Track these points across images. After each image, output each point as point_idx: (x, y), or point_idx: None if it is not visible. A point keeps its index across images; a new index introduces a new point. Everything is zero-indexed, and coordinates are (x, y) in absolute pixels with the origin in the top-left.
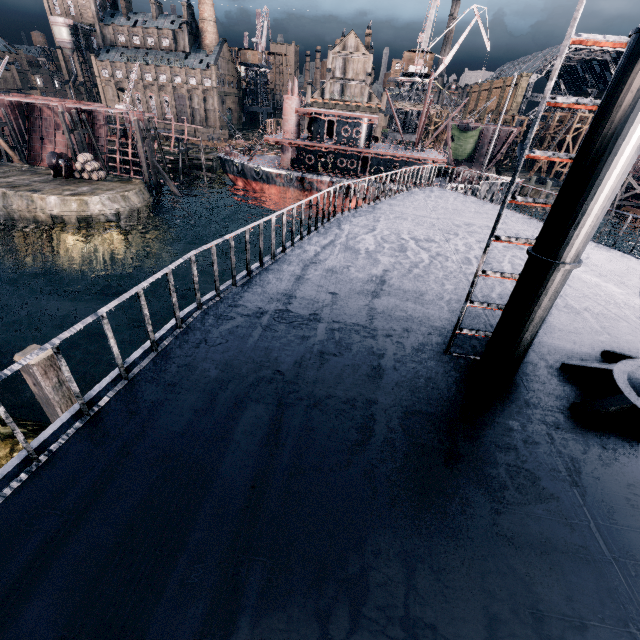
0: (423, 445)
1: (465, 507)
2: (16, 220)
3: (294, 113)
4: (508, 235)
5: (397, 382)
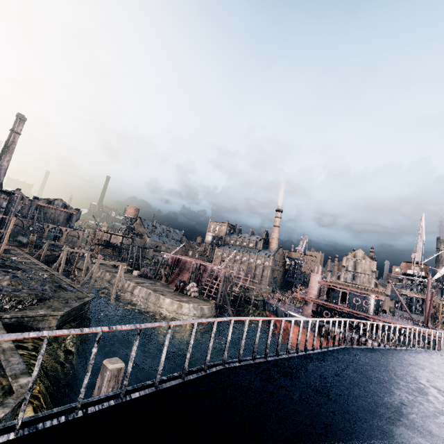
0: None
1: None
2: (146, 307)
3: (317, 283)
4: None
5: None
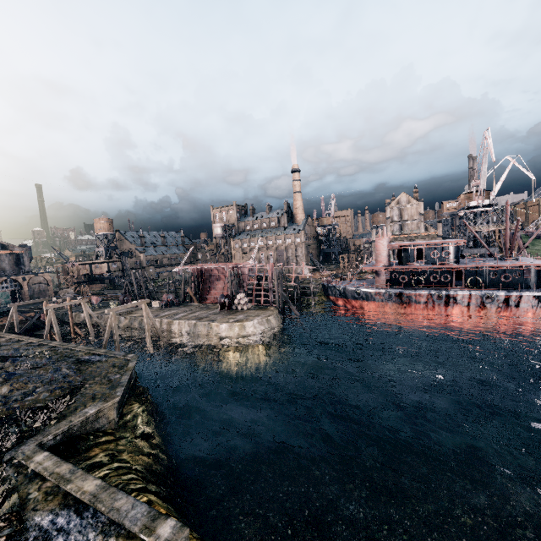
0: None
1: None
2: (197, 341)
3: (386, 248)
4: None
5: None
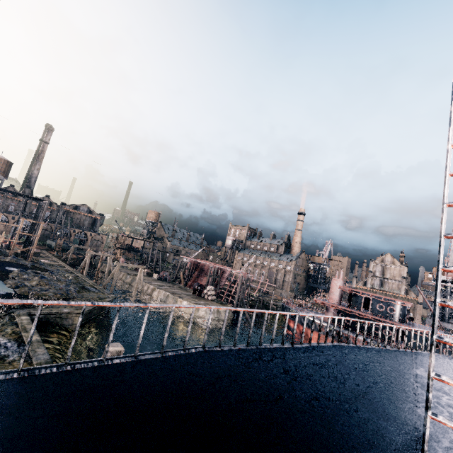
0: None
1: None
2: (164, 309)
3: (338, 288)
4: None
5: None
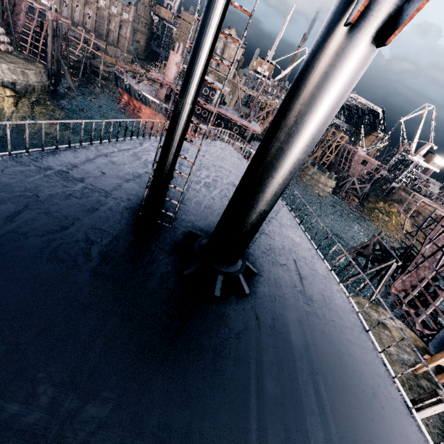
0: (89, 239)
1: (87, 260)
2: None
3: (174, 65)
4: (236, 178)
5: (100, 216)
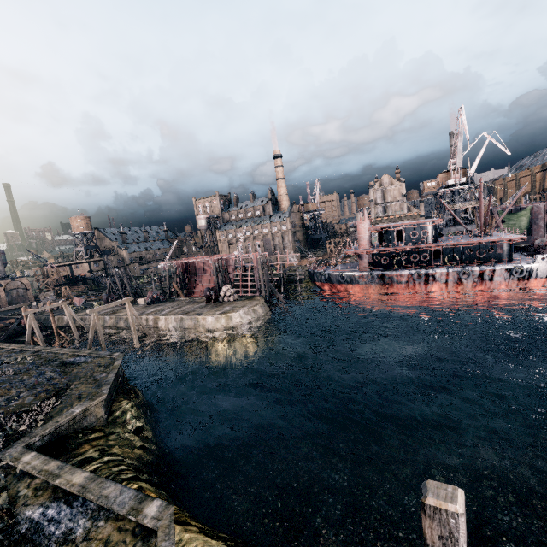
0: None
1: None
2: (185, 335)
3: (368, 231)
4: None
5: None
